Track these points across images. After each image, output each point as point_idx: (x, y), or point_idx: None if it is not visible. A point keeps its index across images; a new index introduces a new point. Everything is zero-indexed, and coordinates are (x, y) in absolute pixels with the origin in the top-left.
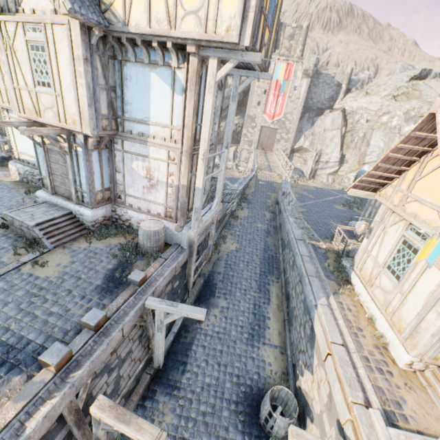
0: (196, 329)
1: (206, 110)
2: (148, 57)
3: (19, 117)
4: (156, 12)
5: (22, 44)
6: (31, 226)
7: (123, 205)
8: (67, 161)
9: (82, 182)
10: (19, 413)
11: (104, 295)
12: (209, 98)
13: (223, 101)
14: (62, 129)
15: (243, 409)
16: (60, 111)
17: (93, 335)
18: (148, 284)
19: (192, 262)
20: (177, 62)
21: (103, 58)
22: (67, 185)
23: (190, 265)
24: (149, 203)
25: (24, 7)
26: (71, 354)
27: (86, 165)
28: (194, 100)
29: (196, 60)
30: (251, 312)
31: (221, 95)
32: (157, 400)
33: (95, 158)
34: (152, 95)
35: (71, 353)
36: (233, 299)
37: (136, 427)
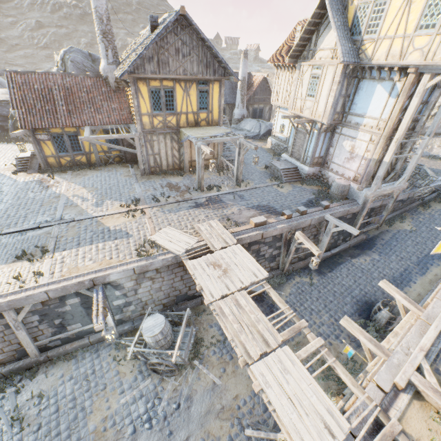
0: (346, 259)
1: (410, 108)
2: (379, 75)
3: (284, 112)
4: (393, 51)
5: (307, 76)
6: (280, 169)
7: (327, 169)
8: (306, 138)
9: (309, 151)
10: (275, 222)
11: (305, 207)
12: (415, 100)
13: (439, 97)
14: (311, 120)
15: (361, 305)
16: (314, 110)
17: (299, 215)
18: (328, 210)
19: (361, 215)
20: (399, 77)
21: (349, 79)
22: (299, 152)
23: (358, 217)
24: (345, 169)
25: (316, 56)
26: (291, 216)
27: (316, 141)
28: (403, 102)
29: (413, 76)
30: (398, 272)
31: (438, 92)
32: (311, 272)
33: (322, 137)
34: (373, 98)
35: (291, 216)
36: (386, 258)
37: (310, 244)
